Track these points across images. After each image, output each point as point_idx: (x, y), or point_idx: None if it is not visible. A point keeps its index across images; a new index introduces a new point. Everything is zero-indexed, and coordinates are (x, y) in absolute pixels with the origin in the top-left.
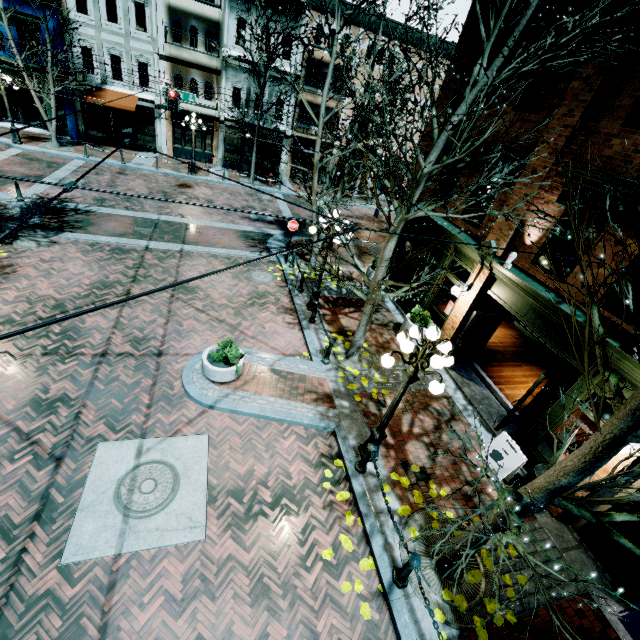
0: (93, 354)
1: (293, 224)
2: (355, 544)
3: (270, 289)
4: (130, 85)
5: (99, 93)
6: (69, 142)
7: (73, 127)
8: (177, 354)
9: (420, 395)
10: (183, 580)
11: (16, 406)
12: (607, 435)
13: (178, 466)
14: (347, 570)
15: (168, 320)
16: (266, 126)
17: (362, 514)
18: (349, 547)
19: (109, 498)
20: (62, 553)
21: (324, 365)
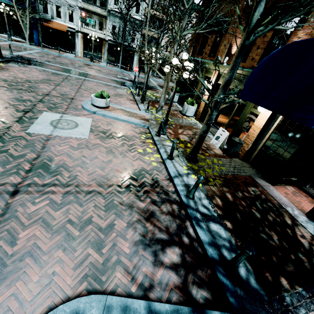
0: (42, 93)
1: (136, 68)
2: (152, 151)
3: (124, 94)
4: (64, 20)
5: (50, 22)
6: (34, 45)
7: (36, 38)
8: (80, 100)
9: (188, 127)
10: (78, 144)
11: (8, 98)
12: (239, 46)
13: (78, 122)
14: (148, 155)
15: (77, 92)
16: (127, 44)
17: (156, 144)
18: (150, 151)
19: (48, 123)
20: (27, 130)
21: (146, 113)
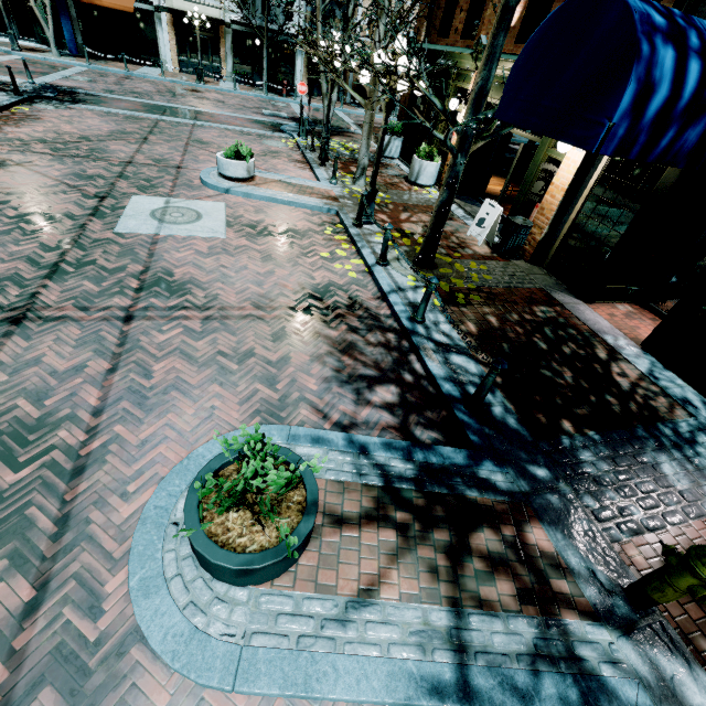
0: (120, 162)
1: (302, 87)
2: (348, 255)
3: (282, 150)
4: None
5: None
6: (69, 55)
7: (71, 38)
8: (195, 169)
9: (422, 207)
10: (209, 248)
11: (61, 175)
12: (499, 11)
13: (200, 211)
14: (340, 262)
15: (185, 154)
16: (276, 29)
17: (355, 241)
18: (343, 255)
19: (146, 215)
20: (115, 228)
21: (331, 185)
